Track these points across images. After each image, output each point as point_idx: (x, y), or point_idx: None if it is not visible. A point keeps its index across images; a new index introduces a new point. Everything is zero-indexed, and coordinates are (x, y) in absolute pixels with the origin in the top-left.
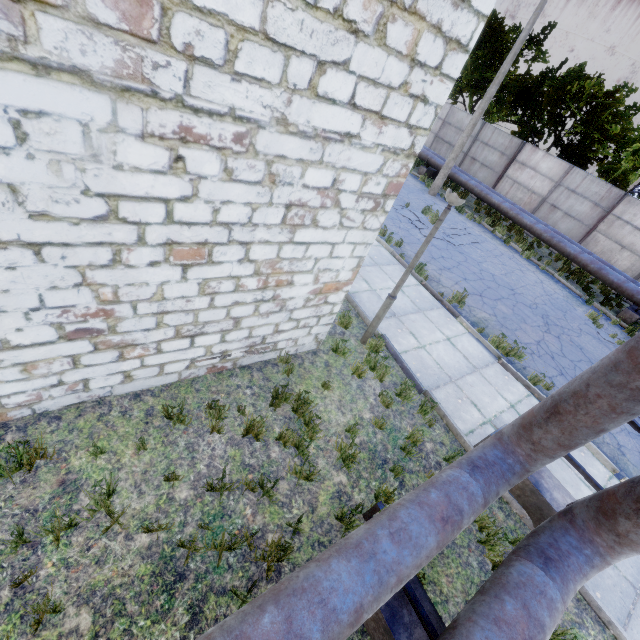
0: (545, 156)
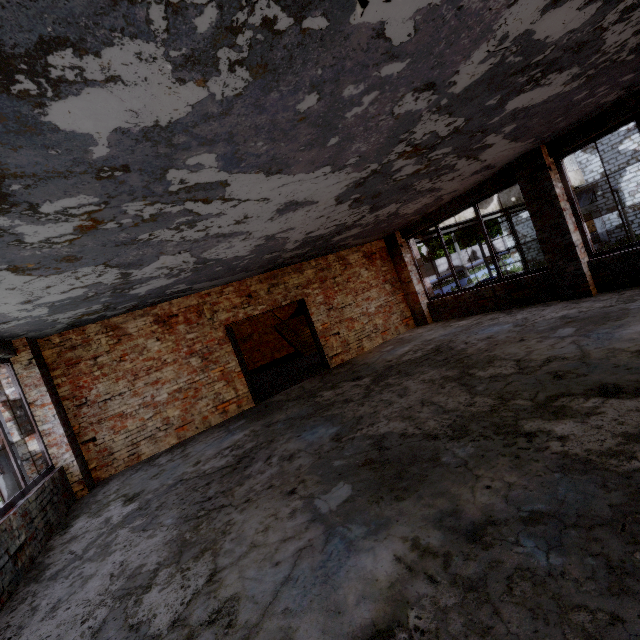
0: (440, 259)
